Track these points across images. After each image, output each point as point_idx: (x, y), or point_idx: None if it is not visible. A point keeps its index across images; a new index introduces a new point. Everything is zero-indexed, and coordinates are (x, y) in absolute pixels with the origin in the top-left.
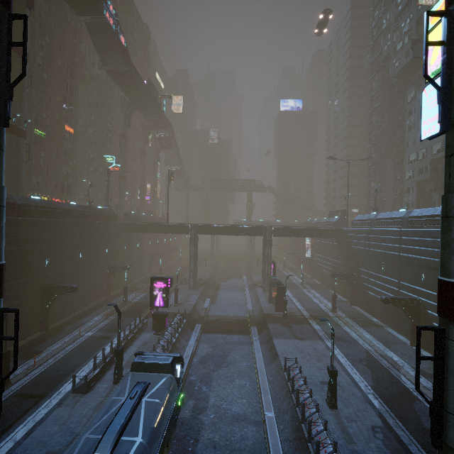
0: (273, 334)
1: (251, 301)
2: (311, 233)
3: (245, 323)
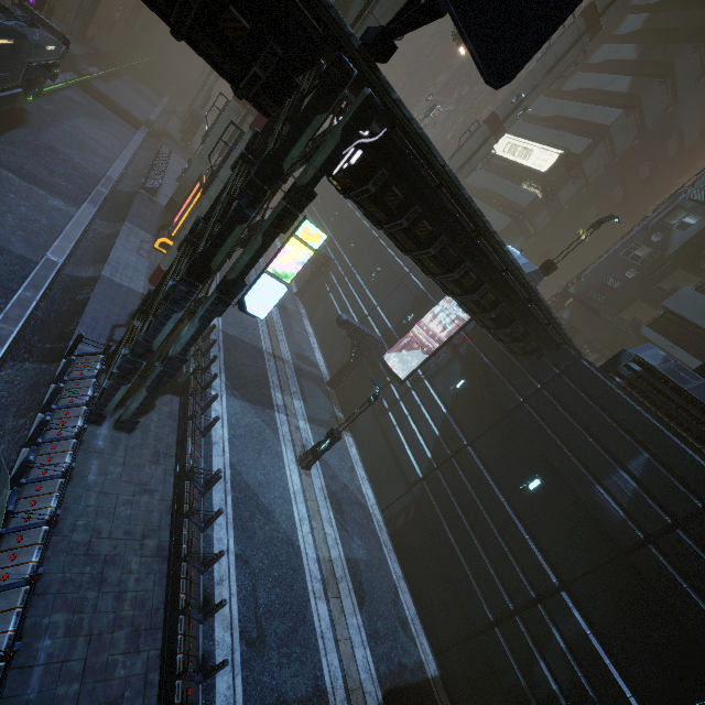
0: (164, 142)
1: (159, 120)
2: None
3: (137, 123)
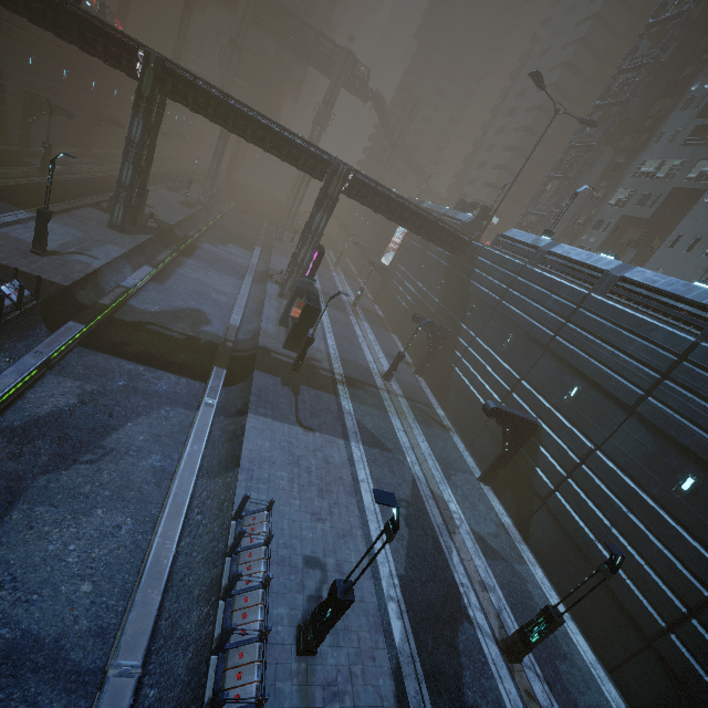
0: (254, 402)
1: (247, 305)
2: (419, 223)
3: (207, 352)
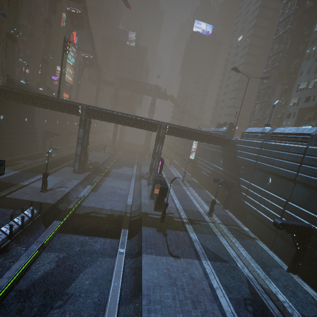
0: (144, 246)
1: (134, 192)
2: (203, 137)
3: (118, 221)
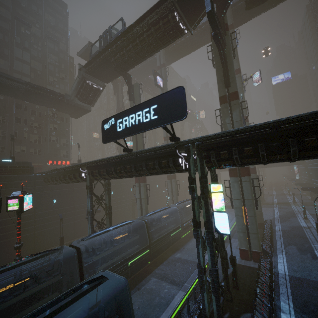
0: None
1: None
2: (282, 163)
3: None
